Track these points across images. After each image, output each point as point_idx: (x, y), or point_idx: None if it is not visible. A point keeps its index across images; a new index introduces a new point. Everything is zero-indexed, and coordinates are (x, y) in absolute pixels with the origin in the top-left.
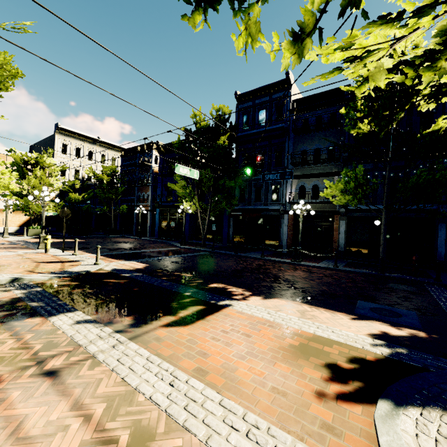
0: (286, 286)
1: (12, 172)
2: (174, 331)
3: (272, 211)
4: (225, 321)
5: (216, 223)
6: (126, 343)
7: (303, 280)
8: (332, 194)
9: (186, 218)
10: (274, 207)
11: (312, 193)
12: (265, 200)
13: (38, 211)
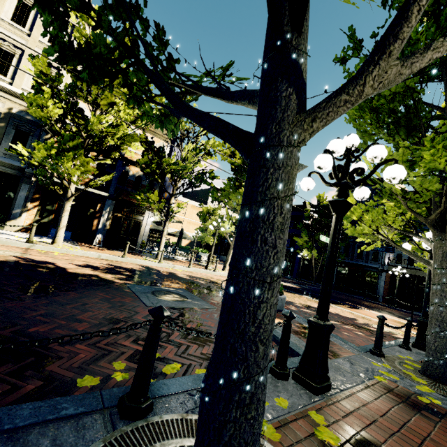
0: (388, 312)
1: (199, 217)
2: (349, 308)
3: (371, 268)
4: (365, 311)
5: (321, 269)
6: (337, 306)
7: (398, 314)
8: (423, 266)
9: (295, 260)
10: (374, 265)
11: (408, 261)
12: (365, 259)
13: (208, 241)
